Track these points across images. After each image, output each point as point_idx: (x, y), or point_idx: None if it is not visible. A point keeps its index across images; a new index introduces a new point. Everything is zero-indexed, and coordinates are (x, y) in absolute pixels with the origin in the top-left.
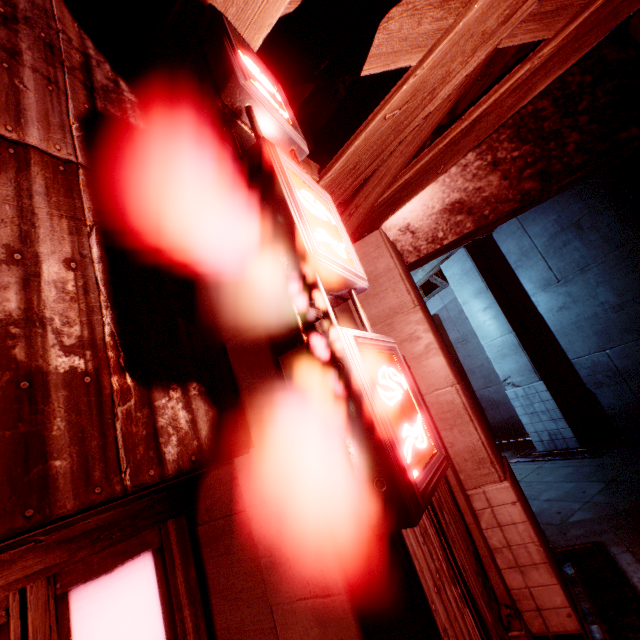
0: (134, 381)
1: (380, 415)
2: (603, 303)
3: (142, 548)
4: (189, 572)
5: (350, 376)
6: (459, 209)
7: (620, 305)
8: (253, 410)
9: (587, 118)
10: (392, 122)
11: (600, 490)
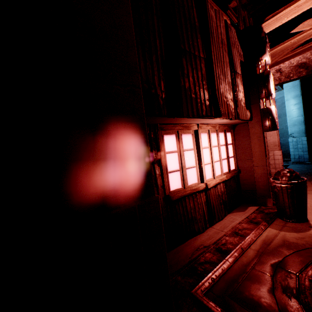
0: (245, 108)
1: (275, 118)
2: None
3: (229, 132)
4: (233, 137)
5: (273, 112)
6: (303, 66)
7: None
8: (253, 115)
9: None
10: (292, 43)
11: (307, 170)
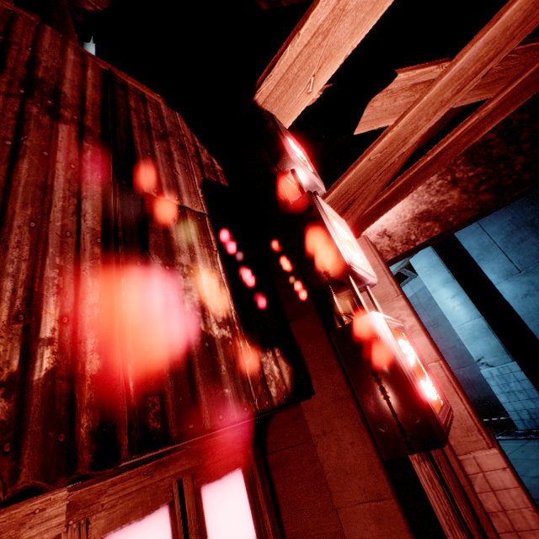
0: (249, 345)
1: (409, 371)
2: None
3: (235, 465)
4: (265, 487)
5: (385, 344)
6: (427, 217)
7: None
8: (313, 368)
9: (529, 145)
10: (374, 161)
11: None
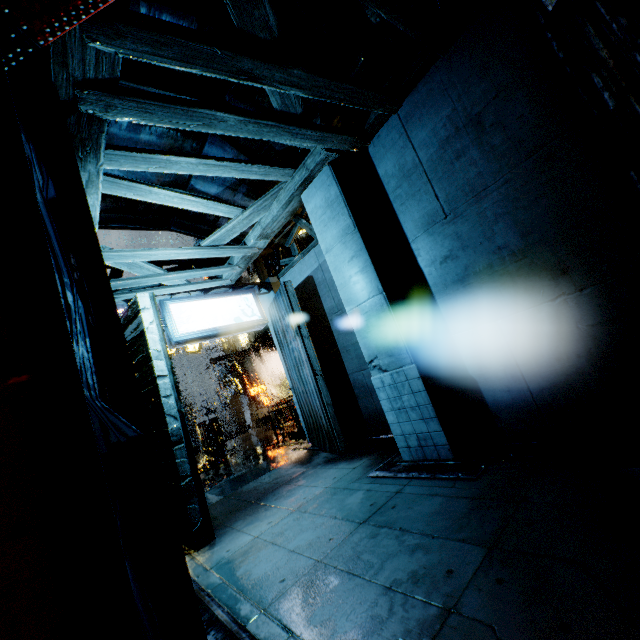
0: None
1: None
2: (501, 248)
3: None
4: None
5: None
6: None
7: (524, 250)
8: None
9: None
10: None
11: (476, 572)
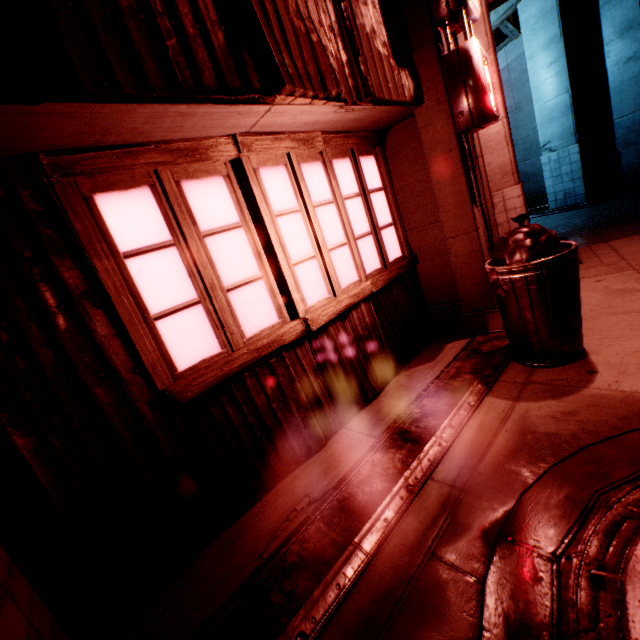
0: (395, 64)
1: (484, 78)
2: None
3: (371, 154)
4: (385, 167)
5: (475, 62)
6: None
7: None
8: (425, 86)
9: None
10: None
11: (583, 220)
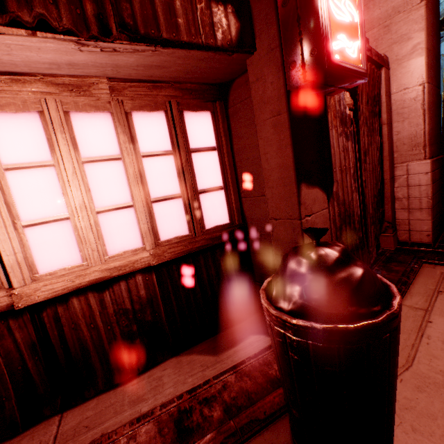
0: None
1: (324, 11)
2: None
3: (206, 109)
4: (224, 125)
5: None
6: None
7: None
8: (258, 28)
9: None
10: None
11: None
